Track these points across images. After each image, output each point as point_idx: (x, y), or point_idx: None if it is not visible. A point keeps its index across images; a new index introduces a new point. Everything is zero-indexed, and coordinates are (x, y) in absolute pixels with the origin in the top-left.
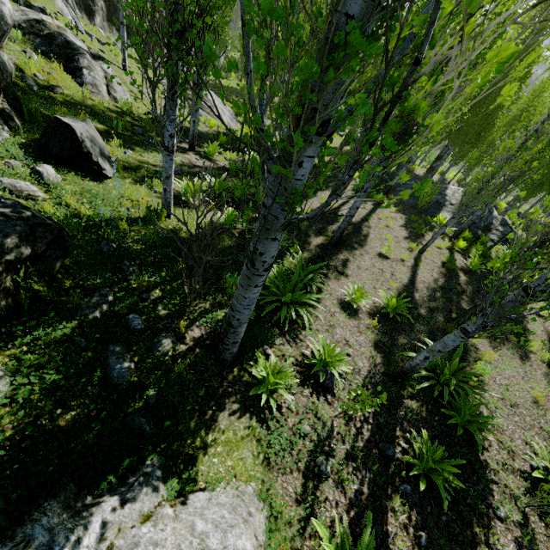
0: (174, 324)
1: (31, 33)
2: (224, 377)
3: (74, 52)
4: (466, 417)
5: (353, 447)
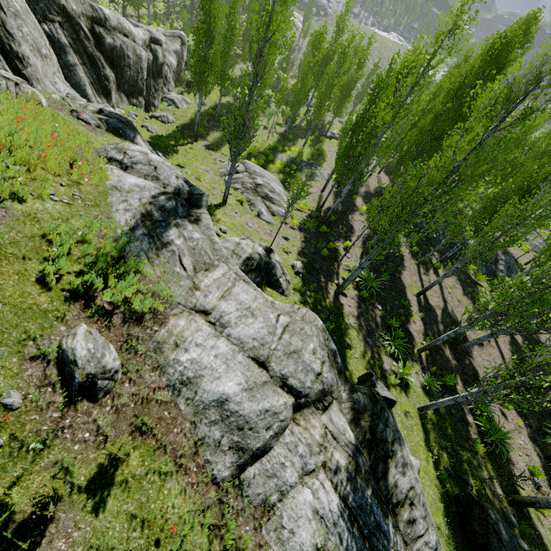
0: (497, 499)
1: (248, 272)
2: (526, 516)
3: (269, 267)
4: None
5: None
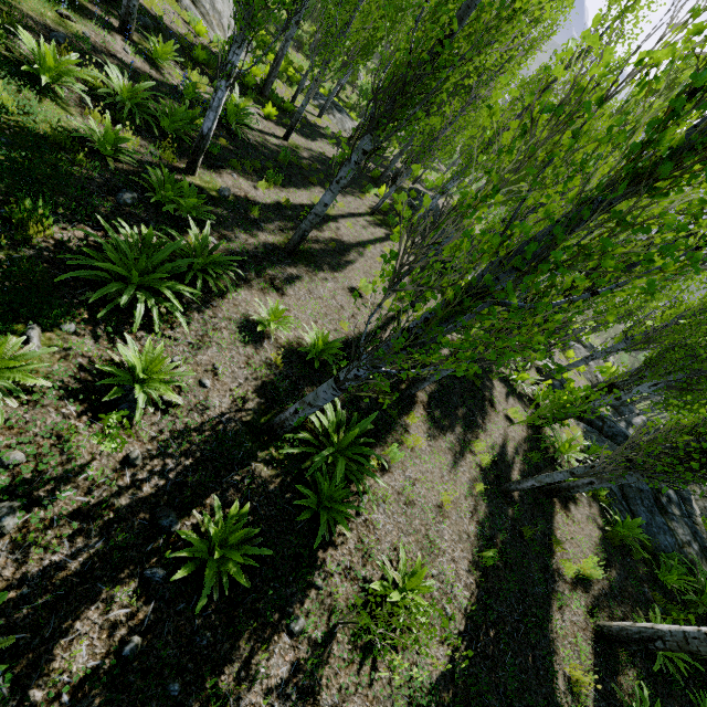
0: None
1: None
2: None
3: None
4: (325, 501)
5: (104, 502)
